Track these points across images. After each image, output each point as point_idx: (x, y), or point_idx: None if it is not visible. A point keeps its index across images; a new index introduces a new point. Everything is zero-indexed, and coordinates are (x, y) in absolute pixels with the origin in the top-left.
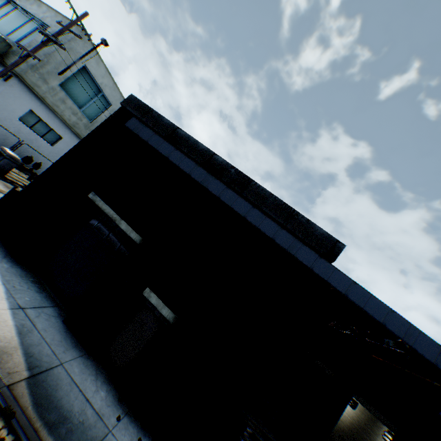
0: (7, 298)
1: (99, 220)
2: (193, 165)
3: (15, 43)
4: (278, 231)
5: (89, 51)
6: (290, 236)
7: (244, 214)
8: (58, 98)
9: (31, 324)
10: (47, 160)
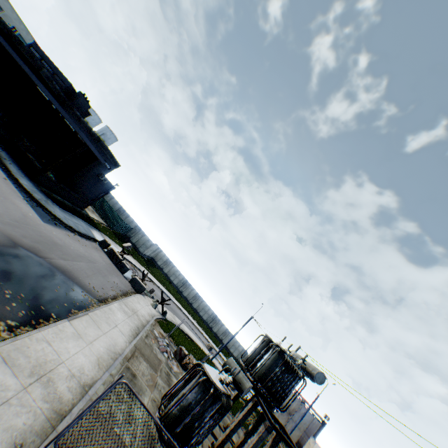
0: None
1: None
2: None
3: None
4: (11, 49)
5: None
6: (14, 51)
7: (3, 43)
8: None
9: None
10: None
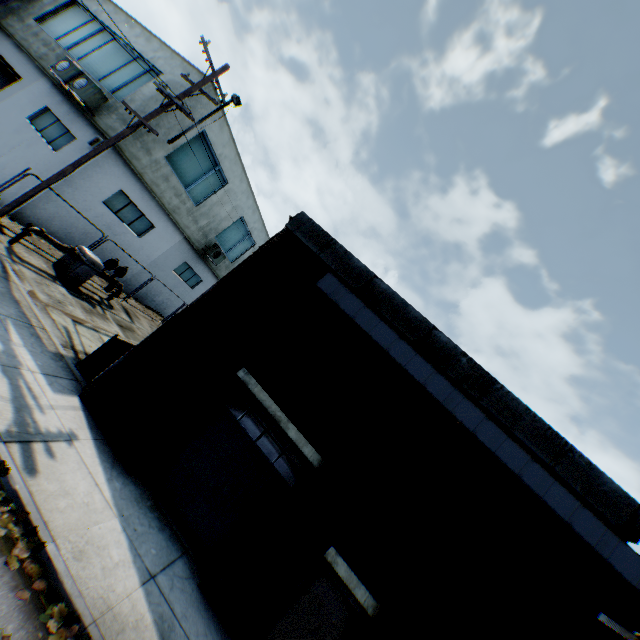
0: (134, 560)
1: (247, 408)
2: (430, 370)
3: (110, 93)
4: (576, 510)
5: (213, 111)
6: (597, 522)
7: (518, 471)
8: (160, 174)
9: (168, 608)
10: (128, 257)
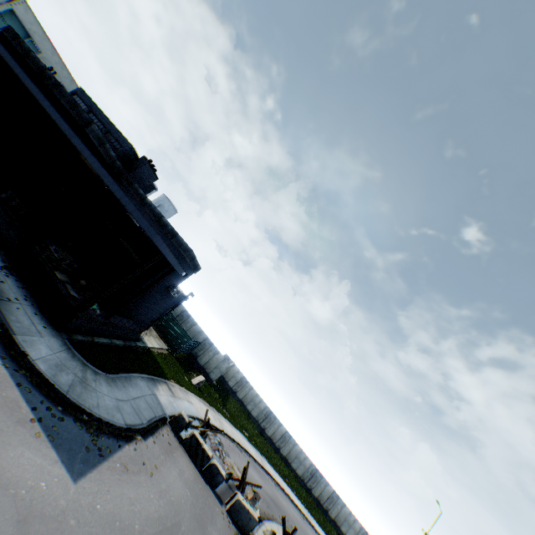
0: None
1: None
2: (13, 60)
3: None
4: (39, 94)
5: None
6: (44, 97)
7: (27, 85)
8: None
9: None
10: None
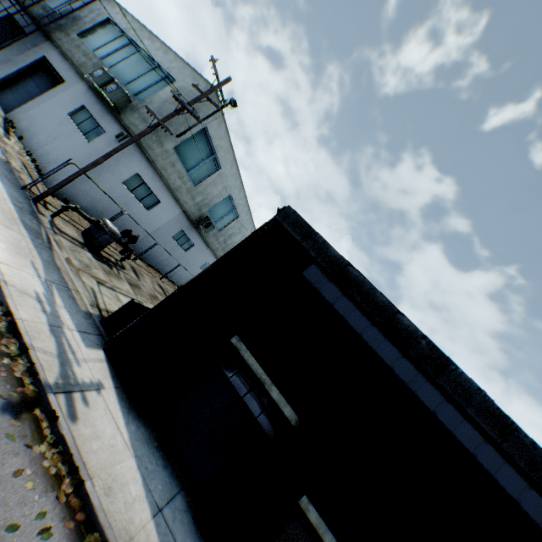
0: (146, 495)
1: (236, 369)
2: (397, 354)
3: (133, 95)
4: (523, 490)
5: (214, 111)
6: None
7: (472, 449)
8: (168, 160)
9: (172, 538)
10: (138, 225)
